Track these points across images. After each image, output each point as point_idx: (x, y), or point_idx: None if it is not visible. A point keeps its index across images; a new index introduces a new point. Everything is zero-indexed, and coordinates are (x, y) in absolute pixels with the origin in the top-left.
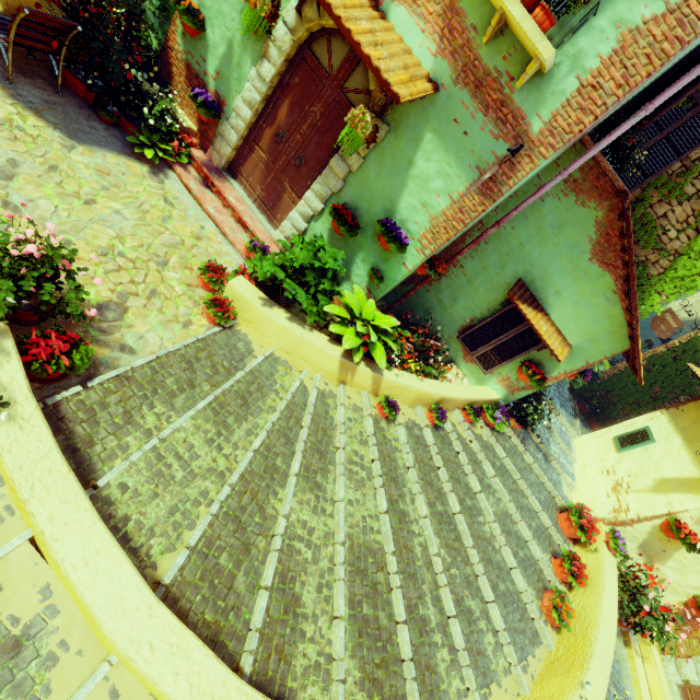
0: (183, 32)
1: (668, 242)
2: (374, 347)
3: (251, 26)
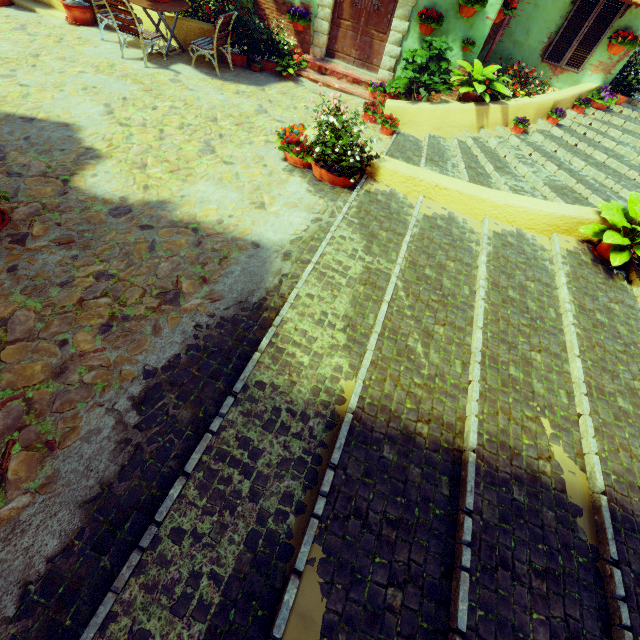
0: None
1: None
2: (495, 86)
3: None
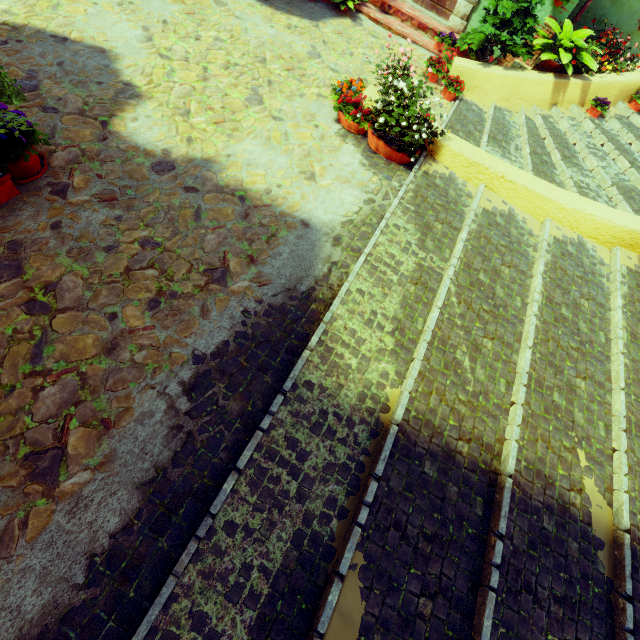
0: None
1: None
2: (582, 56)
3: None
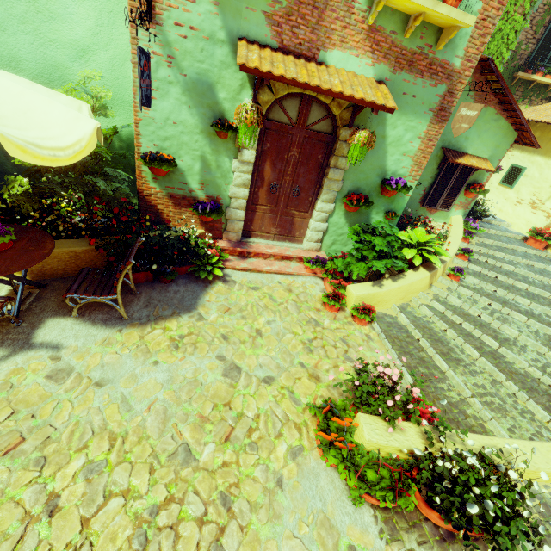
0: (153, 178)
1: None
2: (437, 251)
3: (253, 138)
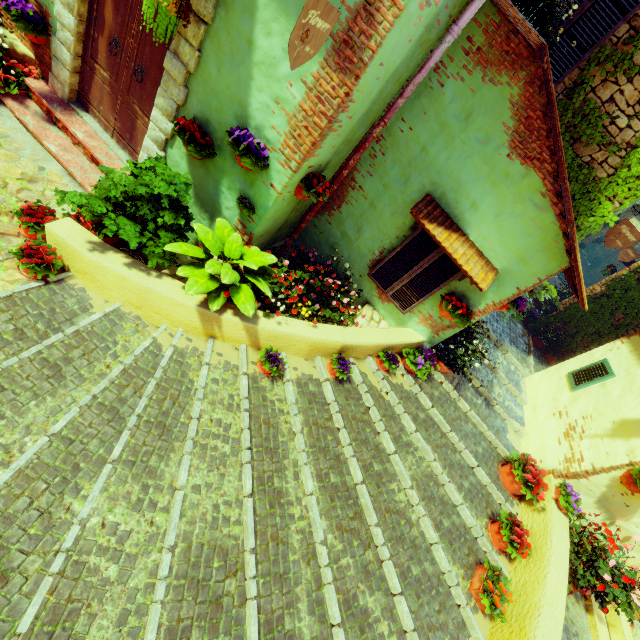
0: None
1: (618, 133)
2: (238, 290)
3: None
